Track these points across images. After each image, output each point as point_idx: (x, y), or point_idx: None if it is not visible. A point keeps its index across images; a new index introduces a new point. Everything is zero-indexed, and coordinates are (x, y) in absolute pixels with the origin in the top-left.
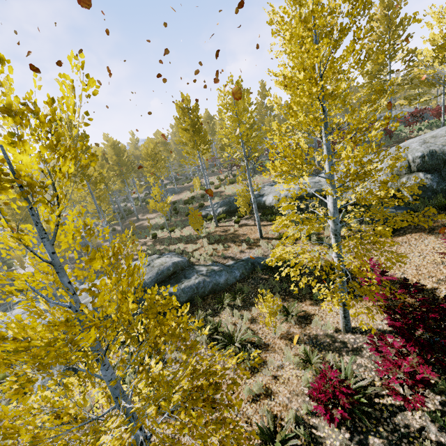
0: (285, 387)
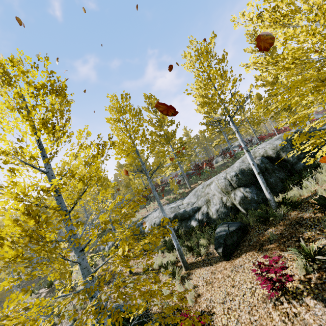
0: None
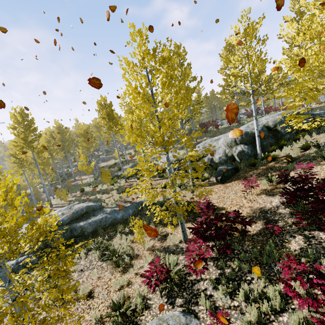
0: (140, 278)
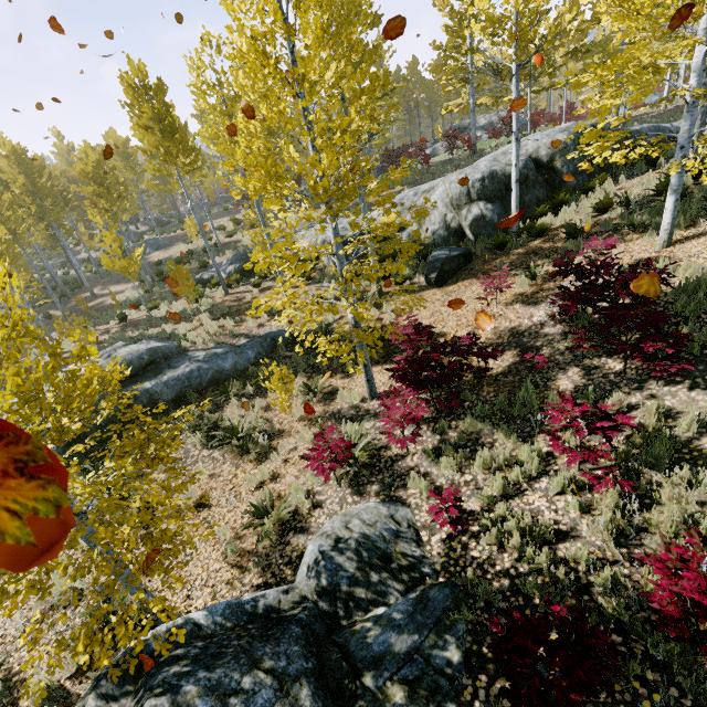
0: (295, 467)
